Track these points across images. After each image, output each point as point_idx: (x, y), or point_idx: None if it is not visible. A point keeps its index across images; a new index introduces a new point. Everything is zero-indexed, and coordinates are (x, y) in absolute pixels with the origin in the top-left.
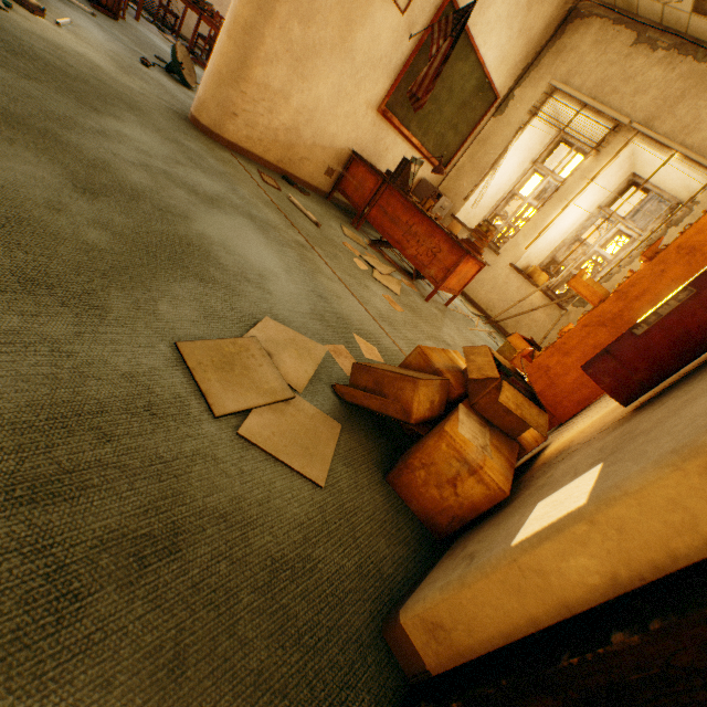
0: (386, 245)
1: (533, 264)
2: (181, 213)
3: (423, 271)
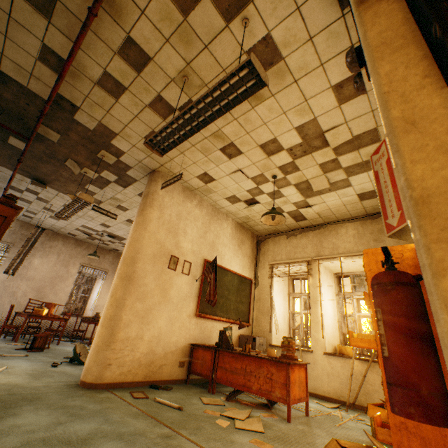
0: (237, 392)
1: (336, 344)
2: None
3: (271, 396)
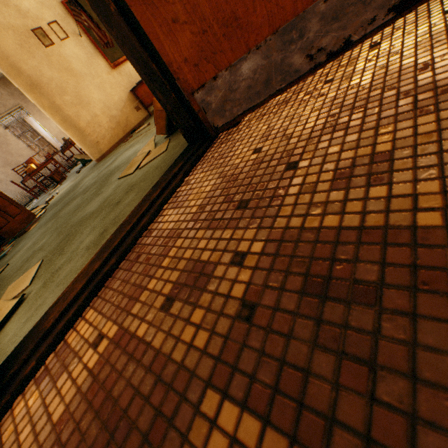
0: None
1: None
2: (107, 172)
3: None
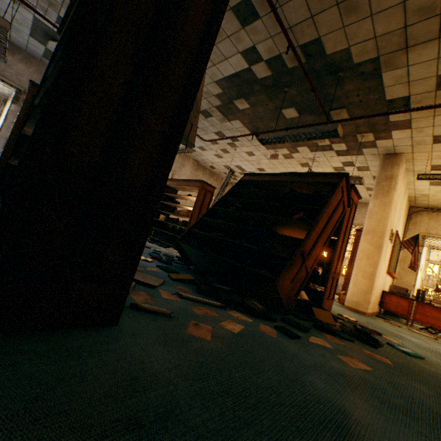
0: (439, 331)
1: None
2: None
3: None
